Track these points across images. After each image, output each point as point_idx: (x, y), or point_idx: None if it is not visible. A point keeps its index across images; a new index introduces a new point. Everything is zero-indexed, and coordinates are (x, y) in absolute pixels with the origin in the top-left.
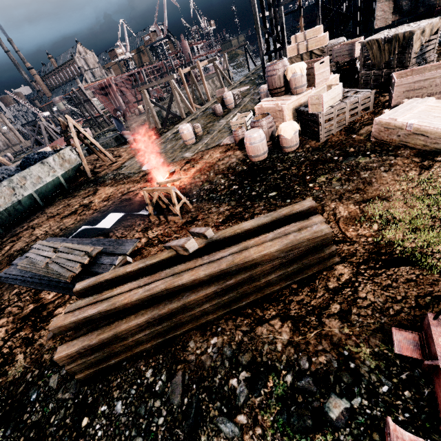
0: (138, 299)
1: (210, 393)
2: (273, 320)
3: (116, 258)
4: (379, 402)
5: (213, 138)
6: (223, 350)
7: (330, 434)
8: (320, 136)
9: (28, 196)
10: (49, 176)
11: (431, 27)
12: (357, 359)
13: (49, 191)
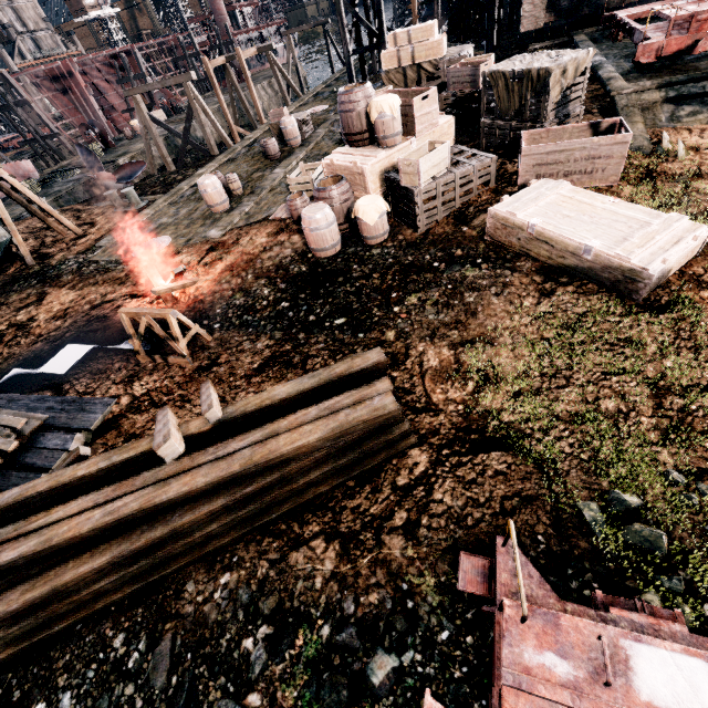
0: (93, 529)
1: (212, 664)
2: (315, 541)
3: (72, 438)
4: (435, 654)
5: (261, 203)
6: (238, 593)
7: (369, 707)
8: (417, 223)
9: None
10: None
11: (576, 66)
12: (417, 595)
13: None
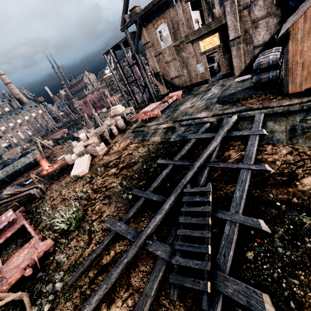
0: (2, 202)
1: None
2: None
3: None
4: None
5: None
6: None
7: None
8: None
9: (19, 168)
10: (27, 161)
11: (100, 131)
12: None
13: (28, 166)
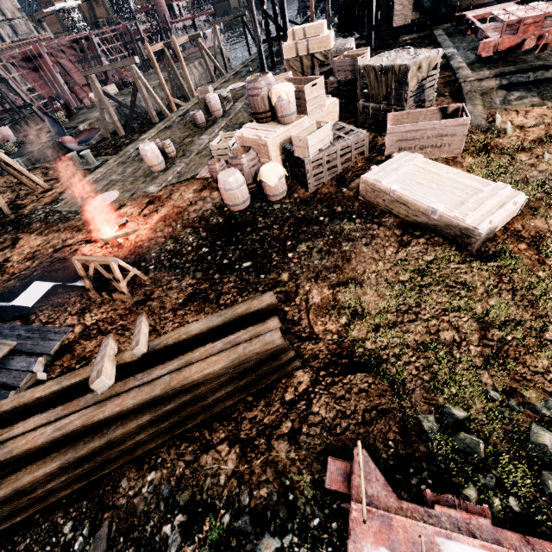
0: (45, 442)
1: (139, 546)
2: (221, 445)
3: (35, 361)
4: (308, 537)
5: (190, 164)
6: (160, 488)
7: None
8: (308, 185)
9: None
10: None
11: (429, 62)
12: (297, 489)
13: None
